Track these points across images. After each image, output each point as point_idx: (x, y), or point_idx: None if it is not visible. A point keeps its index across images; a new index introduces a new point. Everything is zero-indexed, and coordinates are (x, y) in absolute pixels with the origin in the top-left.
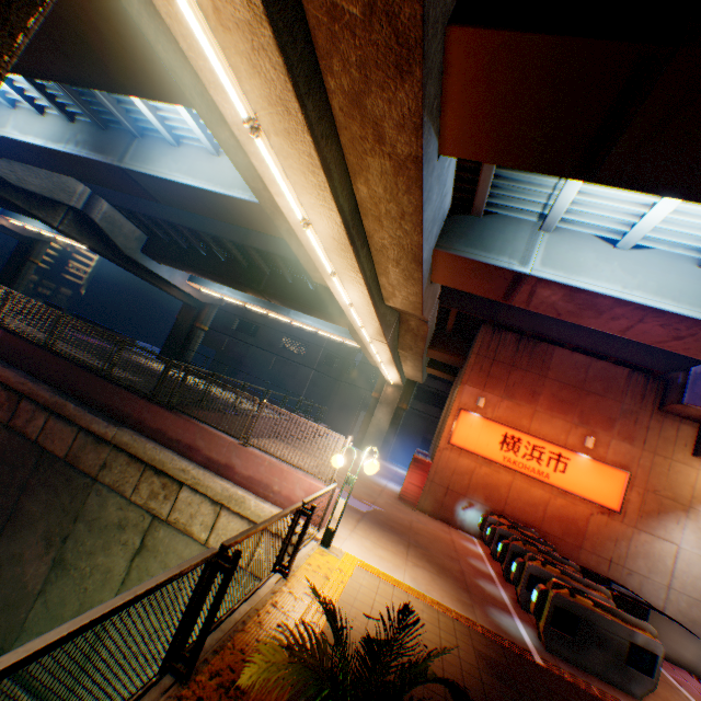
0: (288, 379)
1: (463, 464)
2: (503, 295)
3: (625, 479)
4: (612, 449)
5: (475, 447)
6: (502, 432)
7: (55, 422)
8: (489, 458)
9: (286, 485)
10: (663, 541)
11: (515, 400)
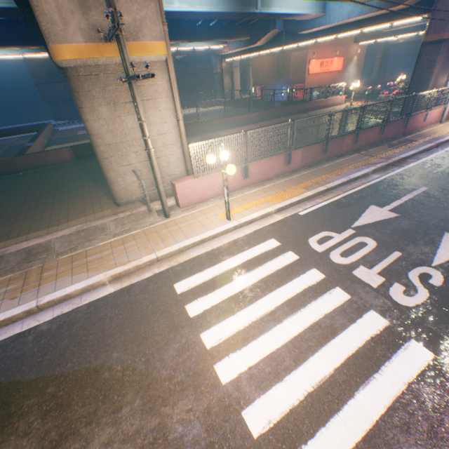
0: None
1: (311, 80)
2: None
3: (342, 60)
4: (340, 53)
5: (314, 72)
6: (319, 63)
7: None
8: (317, 74)
9: (337, 101)
10: (347, 73)
11: (320, 49)
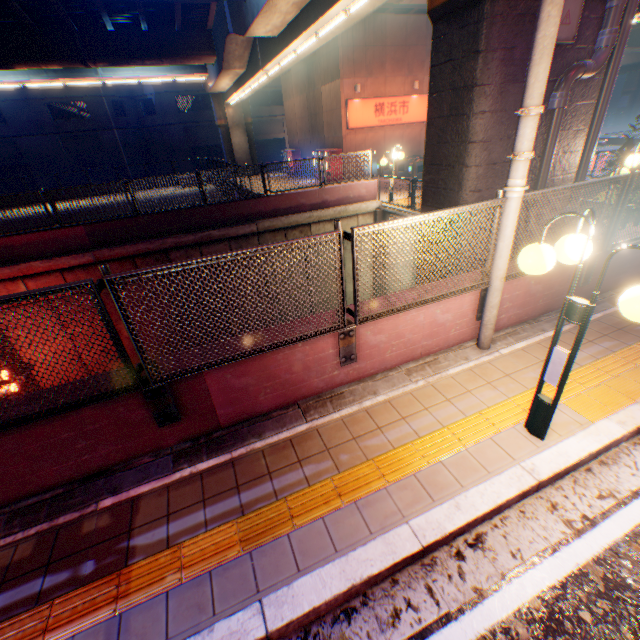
0: (98, 156)
1: (359, 140)
2: (399, 1)
3: None
4: (425, 84)
5: (363, 125)
6: (374, 105)
7: (207, 250)
8: (372, 128)
9: (355, 193)
10: None
11: (374, 77)
